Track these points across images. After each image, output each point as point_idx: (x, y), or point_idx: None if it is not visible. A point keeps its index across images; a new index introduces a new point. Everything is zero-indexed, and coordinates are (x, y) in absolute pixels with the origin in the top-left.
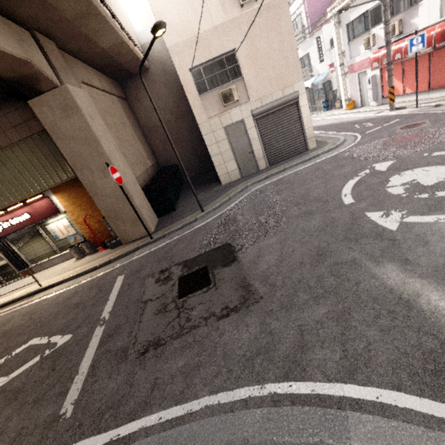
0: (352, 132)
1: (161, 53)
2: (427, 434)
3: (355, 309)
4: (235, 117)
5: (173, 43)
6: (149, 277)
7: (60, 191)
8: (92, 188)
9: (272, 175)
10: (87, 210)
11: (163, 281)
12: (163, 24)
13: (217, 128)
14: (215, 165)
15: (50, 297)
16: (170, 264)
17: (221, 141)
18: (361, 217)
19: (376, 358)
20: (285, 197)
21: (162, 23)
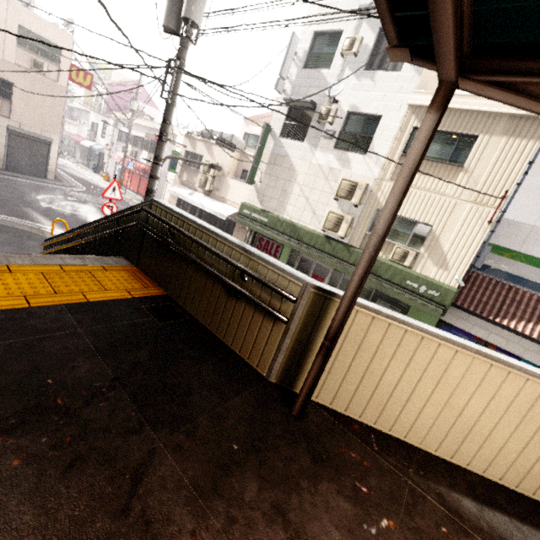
0: (85, 187)
1: None
2: (3, 218)
3: (4, 209)
4: None
5: None
6: None
7: None
8: None
9: (3, 174)
10: None
11: None
12: None
13: None
14: None
15: None
16: None
17: None
18: (37, 202)
19: (1, 213)
20: (3, 185)
21: None
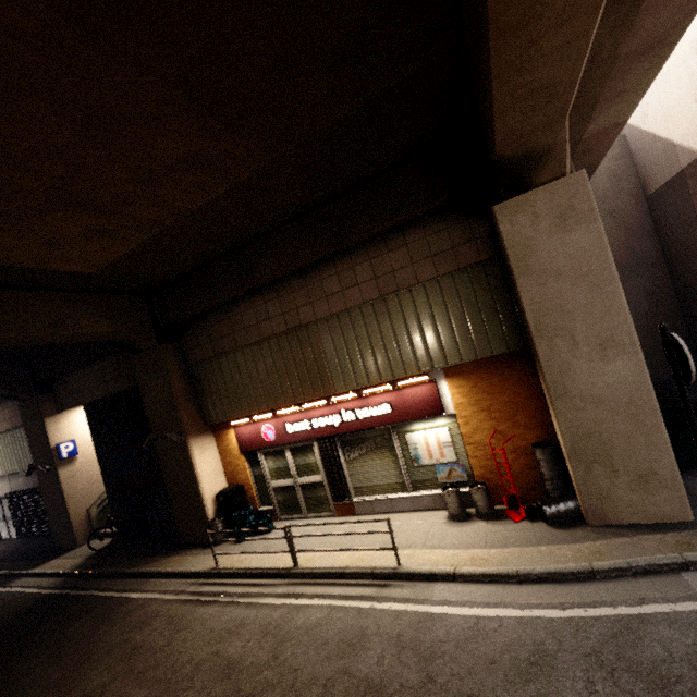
0: None
1: (616, 161)
2: None
3: None
4: None
5: None
6: None
7: (460, 375)
8: (561, 380)
9: None
10: (498, 421)
11: None
12: None
13: None
14: None
15: (446, 618)
16: None
17: None
18: None
19: None
20: None
21: None
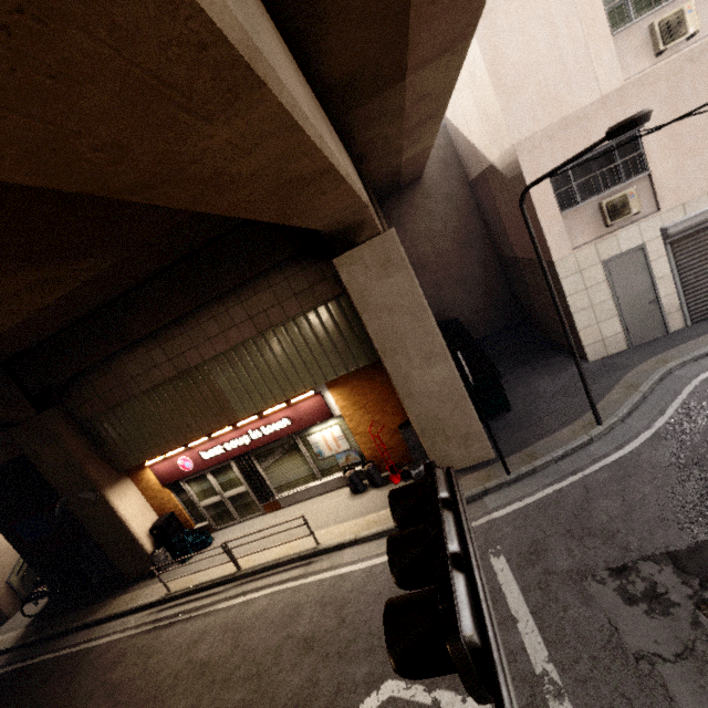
0: None
1: (443, 150)
2: None
3: None
4: (626, 243)
5: (523, 136)
6: (590, 581)
7: (339, 385)
8: (405, 385)
9: None
10: (374, 413)
11: (650, 604)
12: (648, 115)
13: (588, 265)
14: (579, 327)
15: (352, 574)
16: (620, 553)
17: (594, 286)
18: None
19: None
20: None
21: (648, 114)
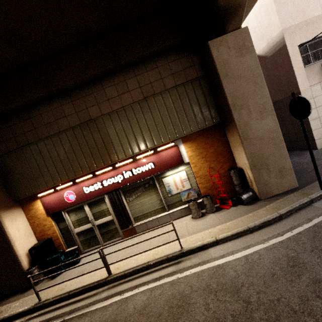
0: None
1: None
2: None
3: None
4: None
5: (287, 26)
6: None
7: (190, 140)
8: (245, 130)
9: None
10: (210, 162)
11: None
12: None
13: (317, 95)
14: (313, 129)
15: (229, 264)
16: None
17: (320, 106)
18: None
19: None
20: None
21: None
